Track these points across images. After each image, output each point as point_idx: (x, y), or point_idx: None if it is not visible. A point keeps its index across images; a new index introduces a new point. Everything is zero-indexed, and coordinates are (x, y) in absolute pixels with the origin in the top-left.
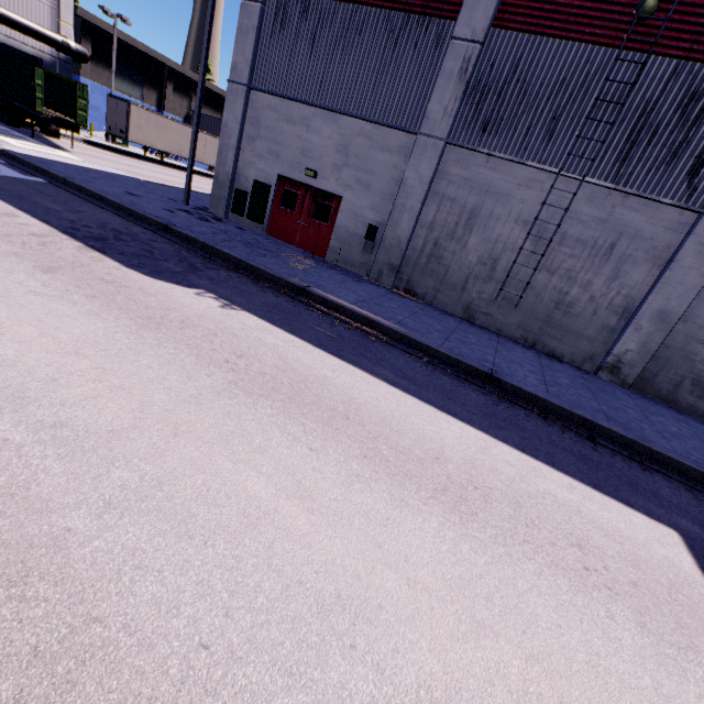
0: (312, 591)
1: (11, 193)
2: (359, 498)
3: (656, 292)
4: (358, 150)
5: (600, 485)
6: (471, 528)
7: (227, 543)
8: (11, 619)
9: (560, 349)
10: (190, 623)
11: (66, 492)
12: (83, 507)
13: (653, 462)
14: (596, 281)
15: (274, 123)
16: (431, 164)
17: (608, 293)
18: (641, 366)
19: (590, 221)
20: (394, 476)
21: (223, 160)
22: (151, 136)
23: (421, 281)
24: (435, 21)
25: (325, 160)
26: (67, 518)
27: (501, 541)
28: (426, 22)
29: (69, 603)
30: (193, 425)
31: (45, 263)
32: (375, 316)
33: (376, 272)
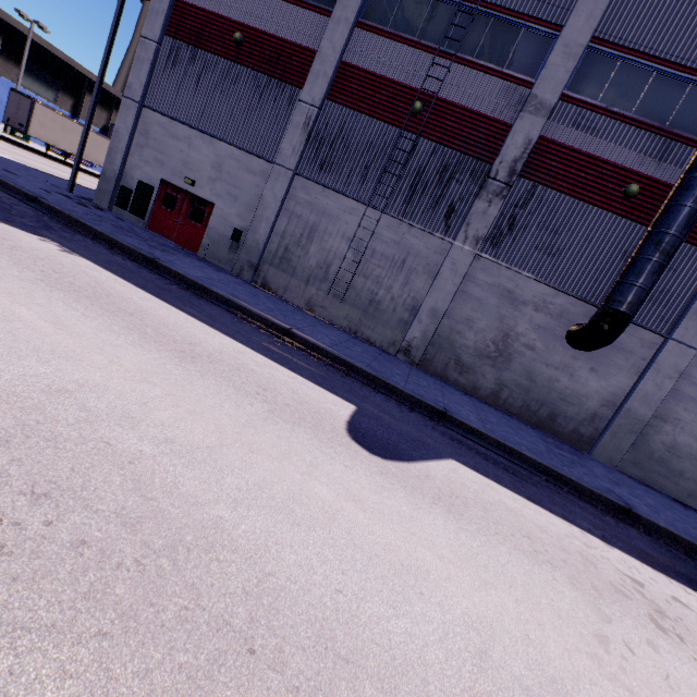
0: (35, 345)
1: None
2: (105, 336)
3: (429, 295)
4: (229, 169)
5: (321, 384)
6: (185, 364)
7: None
8: None
9: (373, 336)
10: None
11: None
12: None
13: (384, 389)
14: (395, 285)
15: (161, 137)
16: (283, 187)
17: (403, 295)
18: (423, 350)
19: (390, 242)
20: (145, 339)
21: (112, 159)
22: (55, 136)
23: (275, 278)
24: (289, 87)
25: (202, 172)
26: None
27: (203, 372)
28: (283, 86)
29: None
30: None
31: None
32: (211, 285)
33: (239, 267)
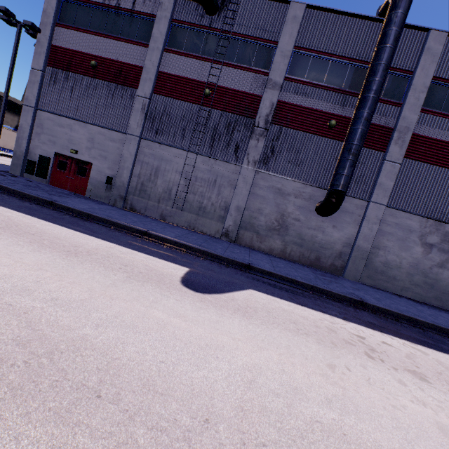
0: None
1: None
2: (12, 248)
3: (234, 198)
4: (99, 140)
5: (167, 259)
6: (70, 258)
7: None
8: None
9: (205, 229)
10: None
11: None
12: None
13: (210, 257)
14: (213, 196)
15: (52, 127)
16: (135, 147)
17: (218, 201)
18: (236, 232)
19: (205, 171)
20: (42, 247)
21: (20, 144)
22: None
23: (138, 203)
24: (129, 88)
25: (81, 145)
26: None
27: (82, 261)
28: (125, 88)
29: None
30: None
31: None
32: (92, 212)
33: (113, 200)
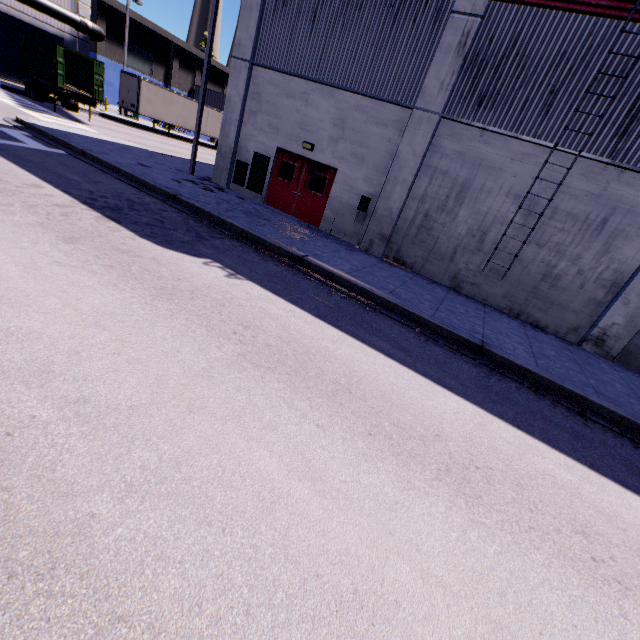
0: (329, 585)
1: (36, 164)
2: (367, 480)
3: None
4: (353, 124)
5: (595, 465)
6: (477, 513)
7: (244, 531)
8: (39, 618)
9: (544, 320)
10: (213, 622)
11: (90, 473)
12: (105, 490)
13: None
14: (586, 255)
15: (274, 98)
16: (425, 138)
17: (597, 267)
18: (627, 340)
19: (583, 196)
20: (398, 455)
21: (226, 133)
22: (159, 110)
23: (411, 250)
24: None
25: (321, 133)
26: (91, 503)
27: (507, 528)
28: None
29: (95, 599)
30: (206, 400)
31: (67, 233)
32: (369, 286)
33: (367, 241)
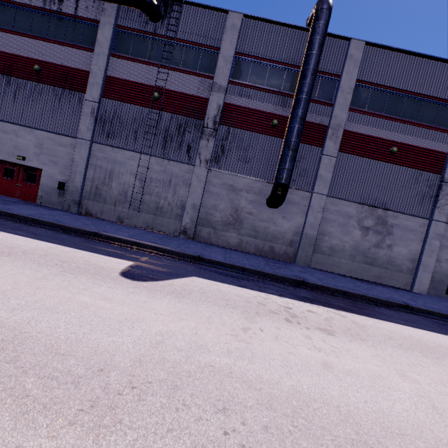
0: None
1: None
2: None
3: (189, 197)
4: (48, 146)
5: (112, 255)
6: (1, 257)
7: None
8: None
9: (163, 228)
10: None
11: None
12: None
13: (161, 253)
14: (169, 196)
15: None
16: (86, 151)
17: (174, 200)
18: (194, 229)
19: (159, 172)
20: None
21: None
22: None
23: (93, 207)
24: (77, 93)
25: (29, 151)
26: None
27: (15, 260)
28: (73, 93)
29: None
30: None
31: None
32: (39, 217)
33: (67, 205)
